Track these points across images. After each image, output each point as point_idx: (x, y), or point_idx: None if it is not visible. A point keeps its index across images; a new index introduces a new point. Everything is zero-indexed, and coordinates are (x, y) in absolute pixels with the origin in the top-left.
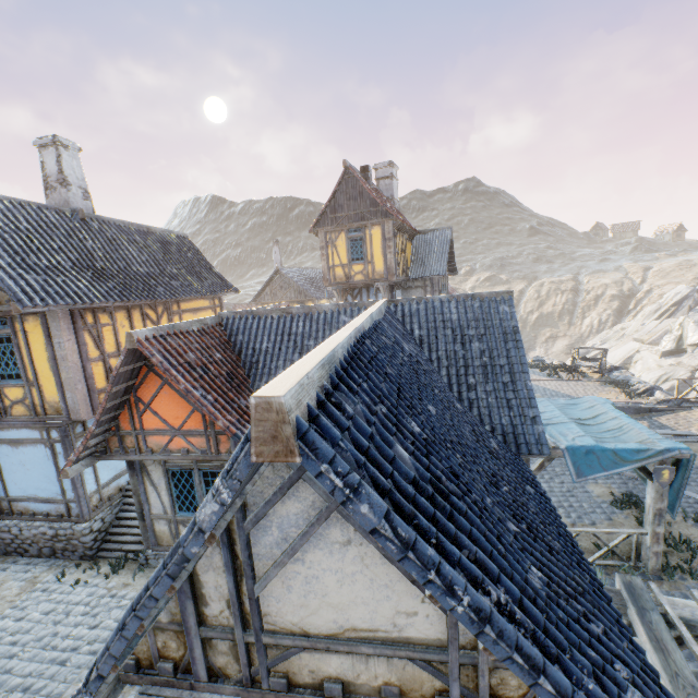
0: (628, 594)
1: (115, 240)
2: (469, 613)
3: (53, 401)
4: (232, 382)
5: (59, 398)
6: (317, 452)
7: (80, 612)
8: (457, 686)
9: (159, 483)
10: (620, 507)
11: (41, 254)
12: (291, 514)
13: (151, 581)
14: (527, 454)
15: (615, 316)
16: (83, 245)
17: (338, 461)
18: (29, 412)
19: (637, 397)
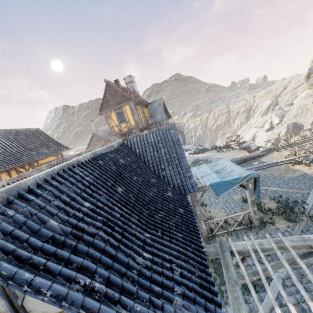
0: (219, 246)
1: None
2: (51, 299)
3: None
4: None
5: None
6: None
7: None
8: None
9: None
10: (245, 202)
11: None
12: None
13: None
14: (189, 193)
15: (246, 119)
16: None
17: None
18: None
19: (253, 152)
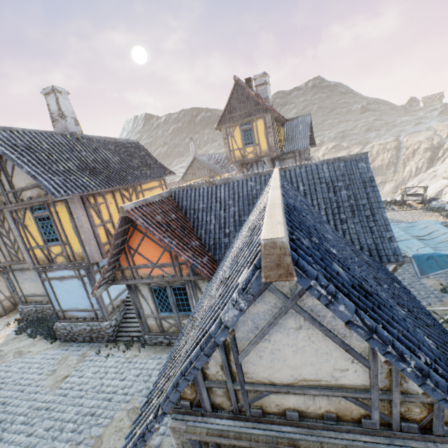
0: None
1: (97, 149)
2: (415, 372)
3: (79, 253)
4: (185, 231)
5: (82, 250)
6: (307, 272)
7: (113, 372)
8: (377, 413)
9: (147, 296)
10: (447, 293)
11: (59, 163)
12: (260, 312)
13: (192, 358)
14: (387, 262)
15: (428, 163)
16: (80, 155)
17: (320, 278)
18: (66, 260)
19: None
